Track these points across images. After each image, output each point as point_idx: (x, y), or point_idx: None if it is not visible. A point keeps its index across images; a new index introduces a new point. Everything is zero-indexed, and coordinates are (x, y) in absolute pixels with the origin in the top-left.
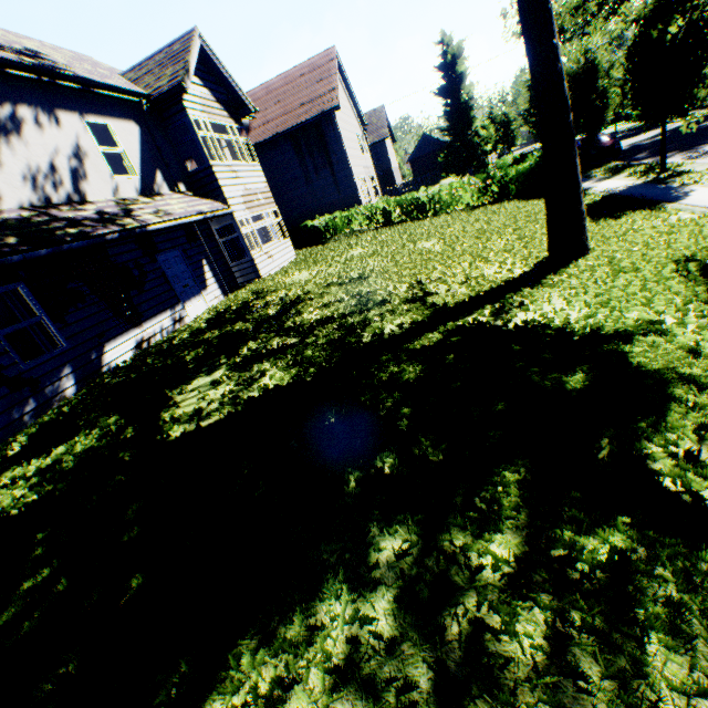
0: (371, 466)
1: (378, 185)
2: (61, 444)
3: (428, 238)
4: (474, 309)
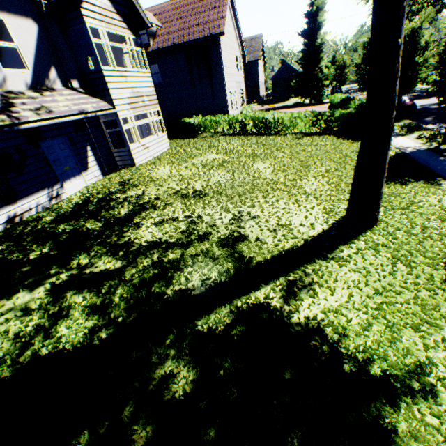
0: None
1: (247, 92)
2: None
3: (264, 159)
4: (270, 277)
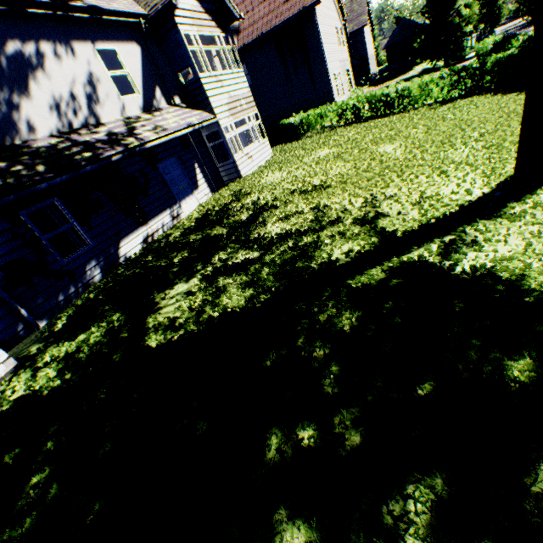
0: (292, 432)
1: (353, 74)
2: (83, 331)
3: (391, 140)
4: (421, 241)
